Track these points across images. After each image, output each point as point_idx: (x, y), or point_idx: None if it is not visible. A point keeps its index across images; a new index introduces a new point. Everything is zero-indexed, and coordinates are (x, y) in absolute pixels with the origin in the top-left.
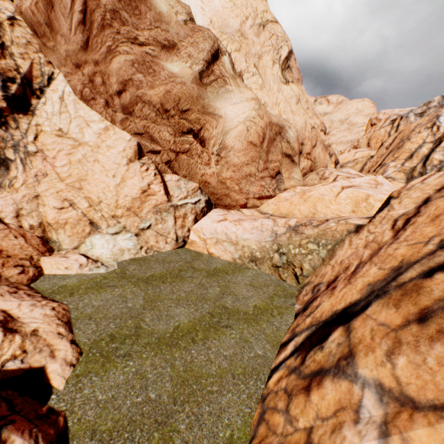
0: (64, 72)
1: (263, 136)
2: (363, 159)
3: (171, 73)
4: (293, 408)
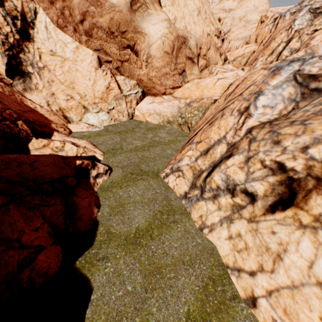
0: (42, 7)
1: (173, 47)
2: (248, 54)
3: (111, 4)
4: (177, 157)
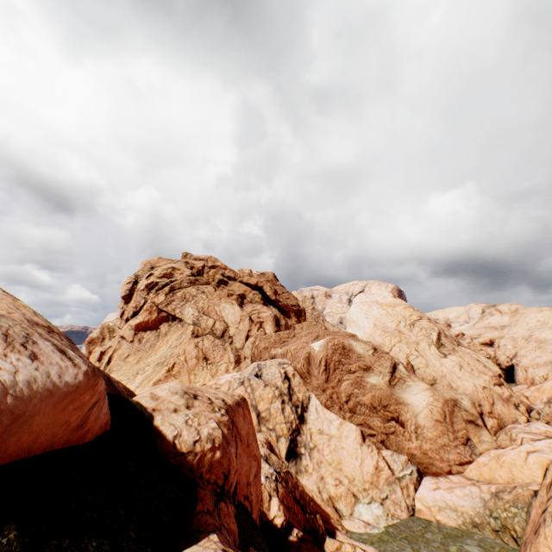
0: (315, 393)
1: (444, 413)
2: None
3: (372, 384)
4: None
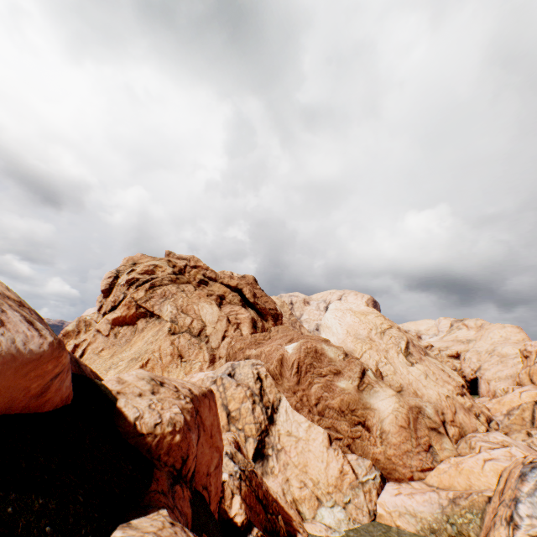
0: (285, 395)
1: (408, 419)
2: (528, 405)
3: (341, 388)
4: None
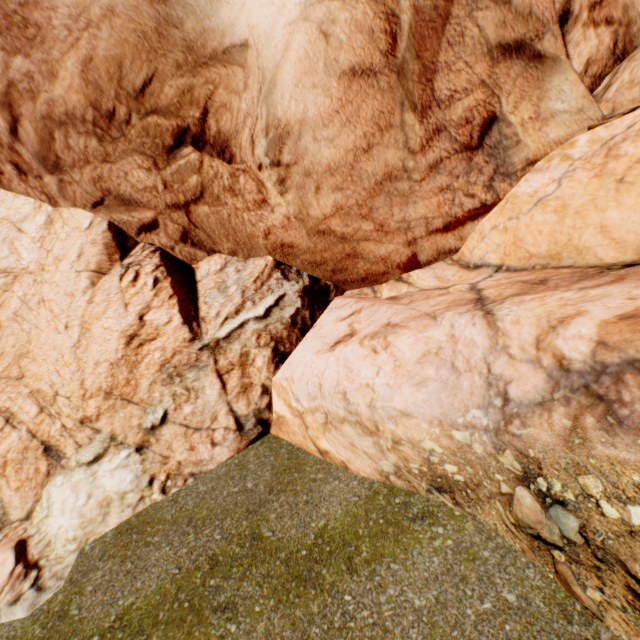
0: None
1: (390, 24)
2: None
3: (74, 6)
4: None
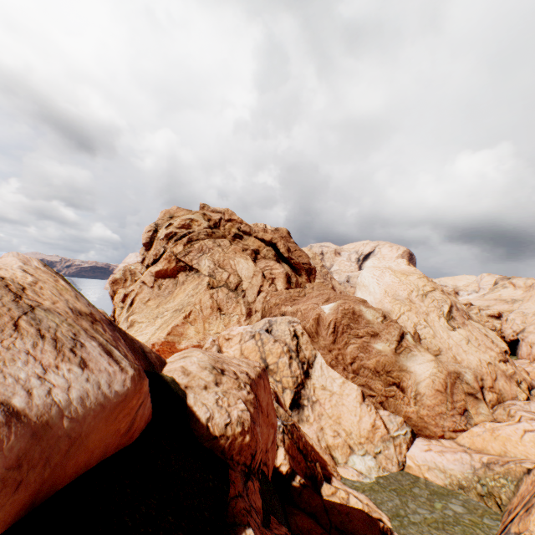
0: (321, 352)
1: (445, 384)
2: None
3: (377, 350)
4: None
